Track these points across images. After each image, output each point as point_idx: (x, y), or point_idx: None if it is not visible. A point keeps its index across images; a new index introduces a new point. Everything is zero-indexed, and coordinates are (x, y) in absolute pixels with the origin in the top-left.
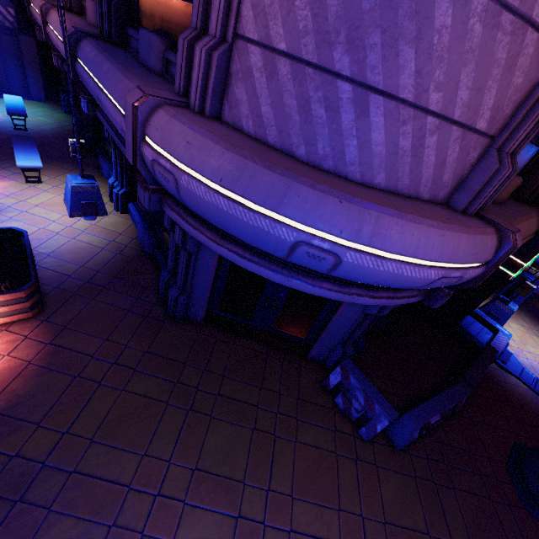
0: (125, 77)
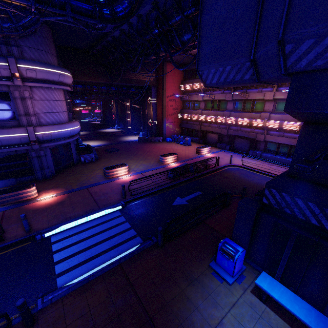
0: (9, 129)
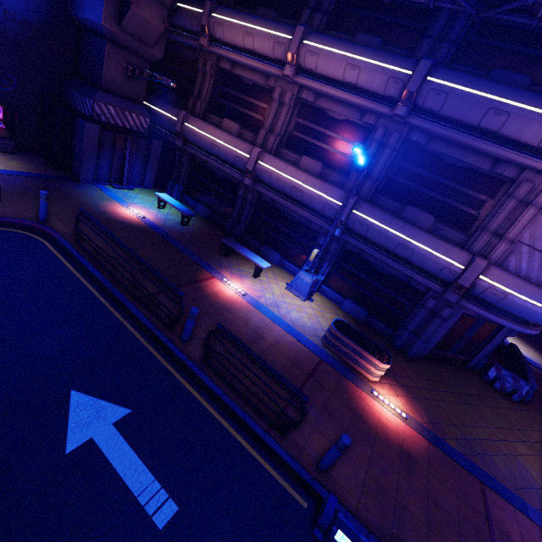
0: (443, 242)
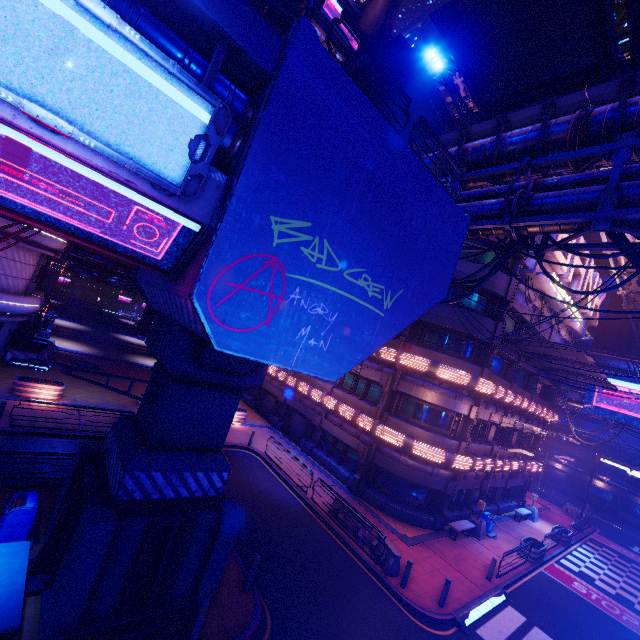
0: None
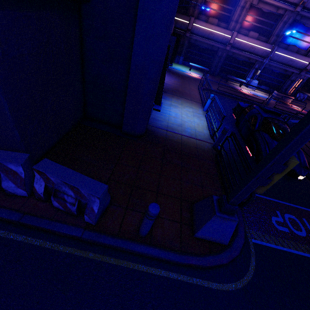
0: (303, 56)
